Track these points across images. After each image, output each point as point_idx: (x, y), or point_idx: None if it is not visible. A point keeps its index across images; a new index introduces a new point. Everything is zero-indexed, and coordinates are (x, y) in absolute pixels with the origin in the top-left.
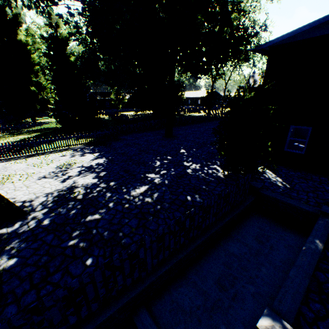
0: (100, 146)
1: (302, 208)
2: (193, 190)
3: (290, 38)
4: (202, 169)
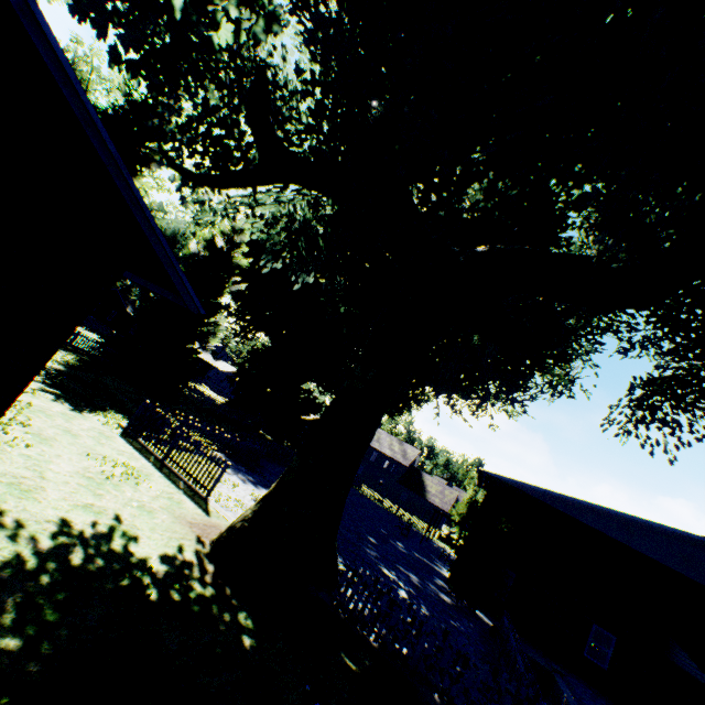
0: (252, 471)
1: (539, 662)
2: (448, 614)
3: (511, 481)
4: (424, 584)
